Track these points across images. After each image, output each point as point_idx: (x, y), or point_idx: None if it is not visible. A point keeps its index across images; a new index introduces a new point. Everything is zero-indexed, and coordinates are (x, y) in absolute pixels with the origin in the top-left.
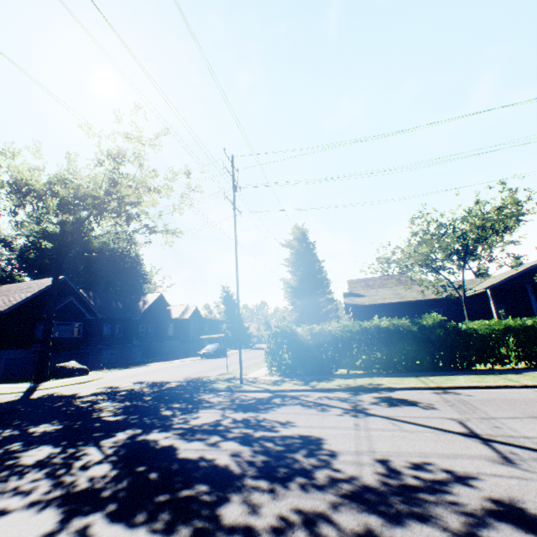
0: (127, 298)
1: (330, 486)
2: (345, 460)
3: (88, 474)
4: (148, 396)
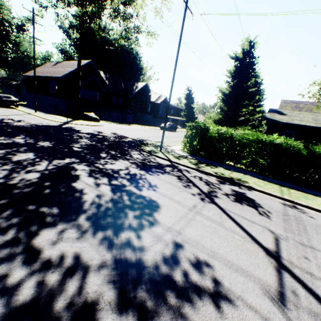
0: (128, 83)
1: (119, 247)
2: (153, 231)
3: (25, 176)
4: (107, 142)
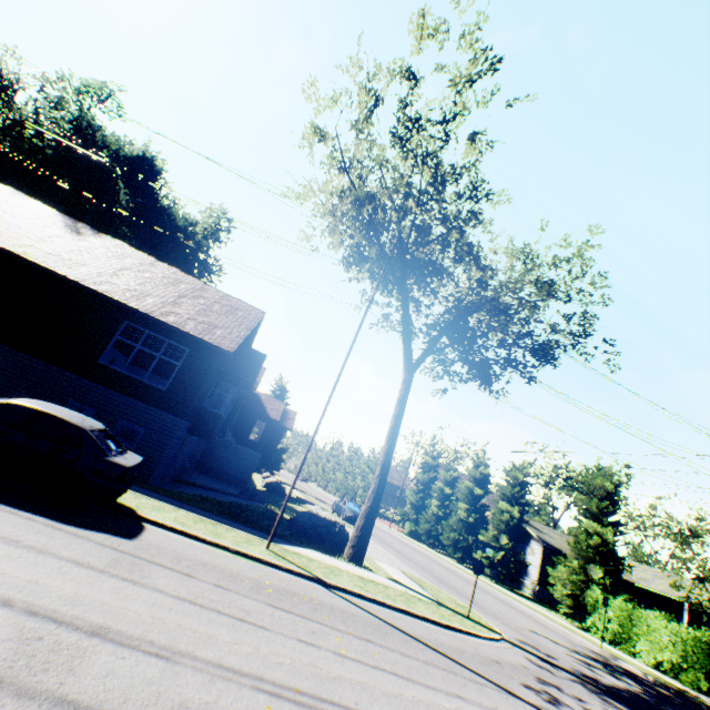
0: None
1: None
2: None
3: None
4: None
